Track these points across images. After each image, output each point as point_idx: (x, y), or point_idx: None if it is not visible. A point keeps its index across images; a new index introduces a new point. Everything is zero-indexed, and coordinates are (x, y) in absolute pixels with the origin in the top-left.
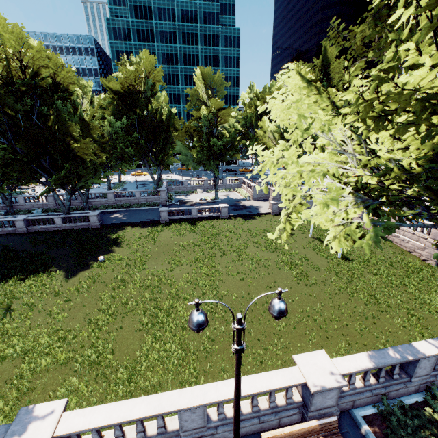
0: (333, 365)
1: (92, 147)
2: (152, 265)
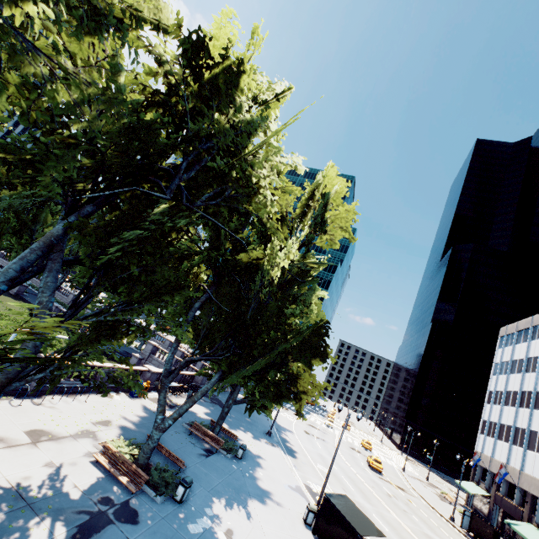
0: None
1: None
2: None
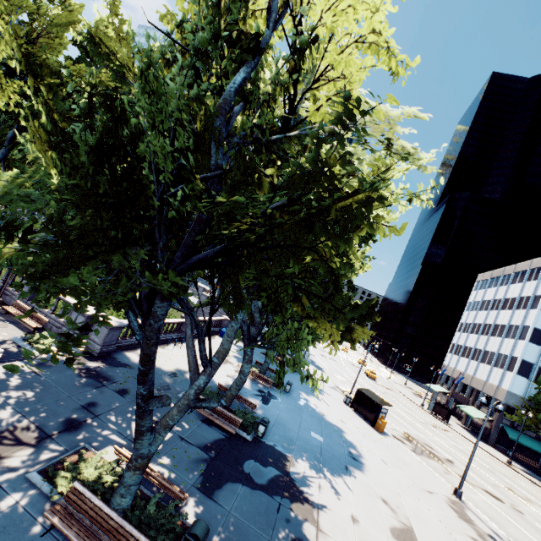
0: None
1: None
2: None
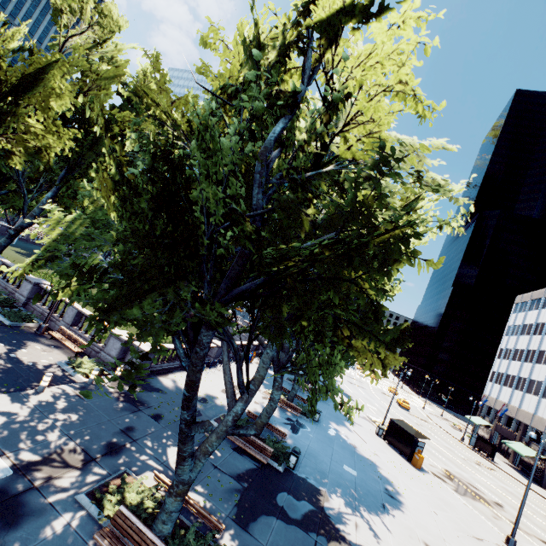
0: None
1: None
2: None
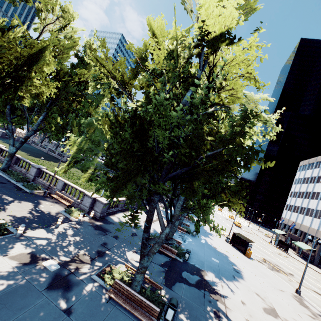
0: (1, 146)
1: (77, 131)
2: (50, 166)
